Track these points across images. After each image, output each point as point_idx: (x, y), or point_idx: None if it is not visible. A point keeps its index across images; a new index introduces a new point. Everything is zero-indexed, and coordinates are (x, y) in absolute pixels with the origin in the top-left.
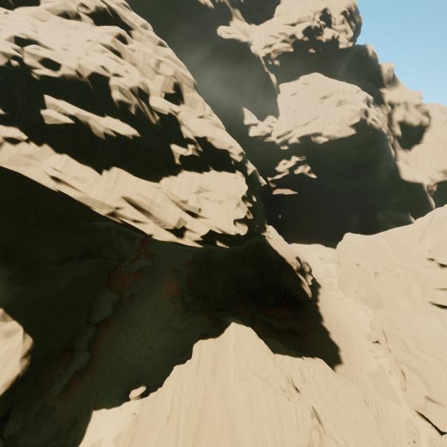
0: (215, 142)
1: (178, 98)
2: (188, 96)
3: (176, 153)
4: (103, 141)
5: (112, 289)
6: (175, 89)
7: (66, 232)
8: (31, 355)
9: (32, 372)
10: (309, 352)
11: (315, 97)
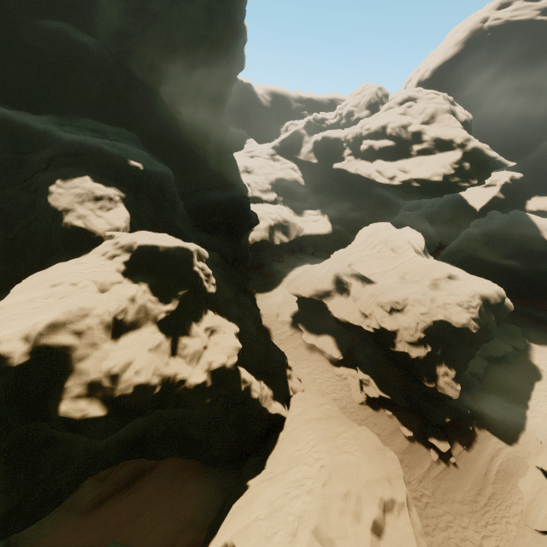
0: (443, 136)
1: (430, 121)
2: (438, 118)
3: (414, 148)
4: (377, 150)
5: None
6: (430, 117)
7: (358, 198)
8: (329, 232)
9: (328, 240)
10: (533, 329)
11: None
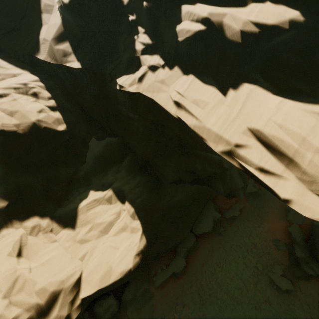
0: None
1: None
2: None
3: None
4: (237, 46)
5: (216, 206)
6: None
7: (183, 156)
8: (142, 254)
9: (142, 264)
10: None
11: None
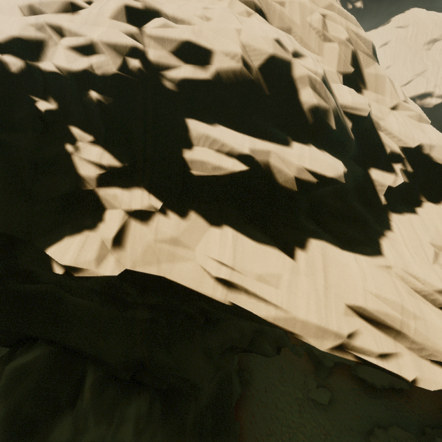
0: (436, 153)
1: (357, 79)
2: (369, 73)
3: (380, 184)
4: (290, 193)
5: None
6: (353, 63)
7: (208, 328)
8: None
9: None
10: None
11: (418, 43)
